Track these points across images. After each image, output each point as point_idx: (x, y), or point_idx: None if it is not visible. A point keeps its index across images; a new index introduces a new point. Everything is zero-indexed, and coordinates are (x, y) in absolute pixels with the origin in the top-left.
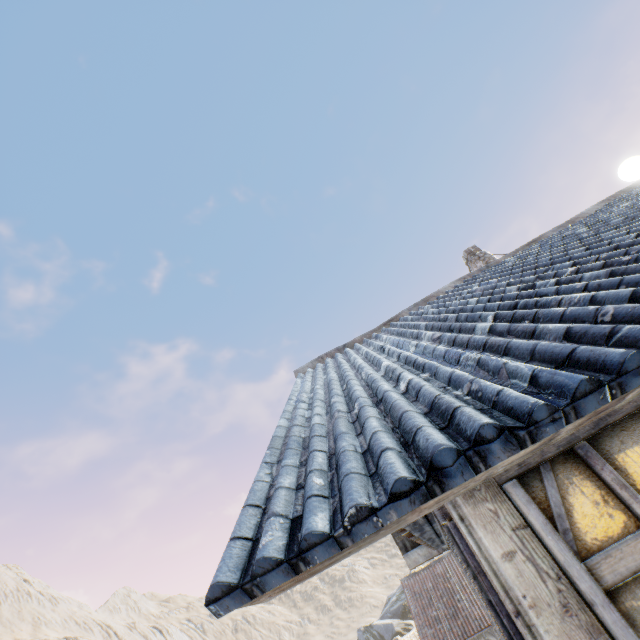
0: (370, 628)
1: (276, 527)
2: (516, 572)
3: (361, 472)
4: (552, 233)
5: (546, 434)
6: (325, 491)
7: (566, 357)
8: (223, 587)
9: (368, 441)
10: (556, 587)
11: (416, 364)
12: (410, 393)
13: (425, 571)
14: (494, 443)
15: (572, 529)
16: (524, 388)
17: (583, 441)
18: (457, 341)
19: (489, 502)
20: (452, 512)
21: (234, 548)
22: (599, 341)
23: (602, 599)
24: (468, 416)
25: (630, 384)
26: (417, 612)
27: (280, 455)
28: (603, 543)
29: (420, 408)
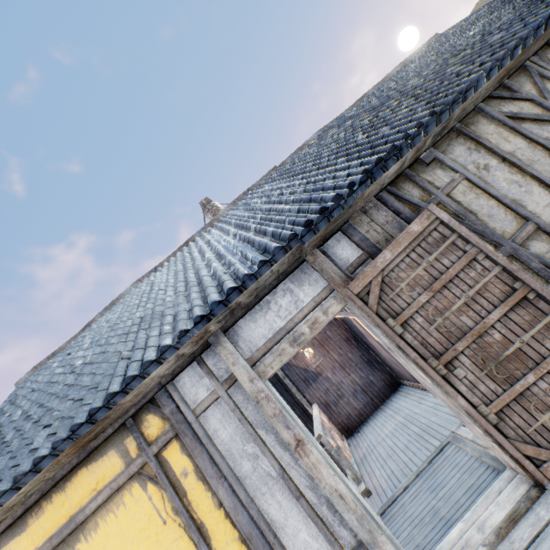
0: None
1: None
2: None
3: None
4: (198, 235)
5: None
6: None
7: None
8: None
9: None
10: None
11: None
12: None
13: None
14: None
15: None
16: None
17: None
18: None
19: None
20: None
21: None
22: None
23: None
24: None
25: None
26: None
27: None
28: None
29: None
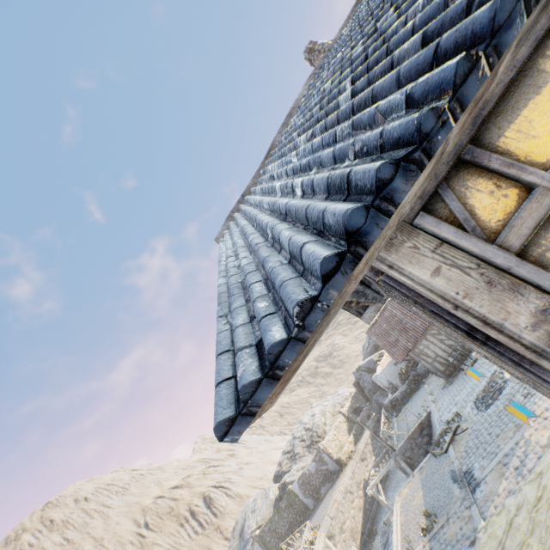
0: (359, 368)
1: (245, 358)
2: (446, 280)
3: (292, 277)
4: None
5: (439, 144)
6: (271, 309)
7: (432, 59)
8: (225, 423)
9: (288, 250)
10: (478, 273)
11: (302, 168)
12: (307, 193)
13: (379, 320)
14: (395, 180)
15: (478, 224)
16: (403, 117)
17: (467, 146)
18: (328, 125)
19: (407, 242)
20: (381, 267)
21: (221, 391)
22: (459, 23)
23: (515, 261)
24: (362, 171)
25: (505, 43)
26: (383, 344)
27: (229, 305)
28: (505, 221)
29: (320, 198)
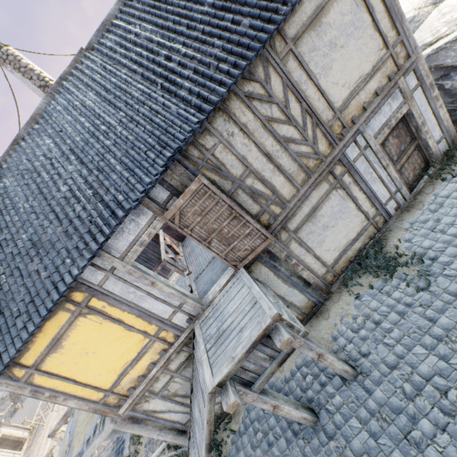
0: None
1: None
2: (10, 388)
3: None
4: (25, 132)
5: None
6: None
7: None
8: None
9: None
10: (18, 385)
11: None
12: None
13: None
14: None
15: (17, 376)
16: None
17: (11, 363)
18: None
19: None
20: None
21: None
22: None
23: (24, 384)
24: None
25: None
26: None
27: None
28: (23, 375)
29: None
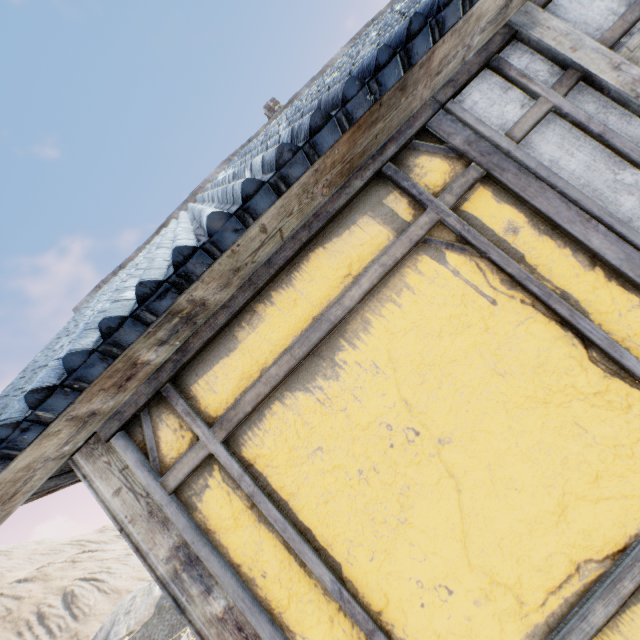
0: None
1: None
2: (122, 502)
3: None
4: (306, 89)
5: (31, 439)
6: None
7: None
8: None
9: None
10: (146, 502)
11: None
12: None
13: None
14: None
15: (159, 456)
16: None
17: (167, 384)
18: None
19: (105, 456)
20: (78, 474)
21: None
22: None
23: (167, 501)
24: None
25: (91, 374)
26: None
27: None
28: (177, 459)
29: None
